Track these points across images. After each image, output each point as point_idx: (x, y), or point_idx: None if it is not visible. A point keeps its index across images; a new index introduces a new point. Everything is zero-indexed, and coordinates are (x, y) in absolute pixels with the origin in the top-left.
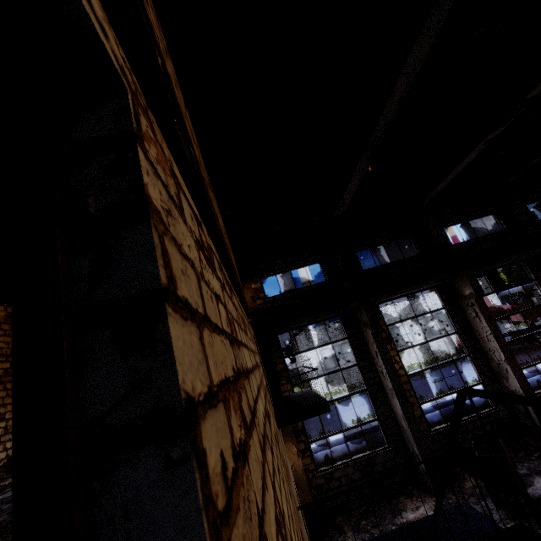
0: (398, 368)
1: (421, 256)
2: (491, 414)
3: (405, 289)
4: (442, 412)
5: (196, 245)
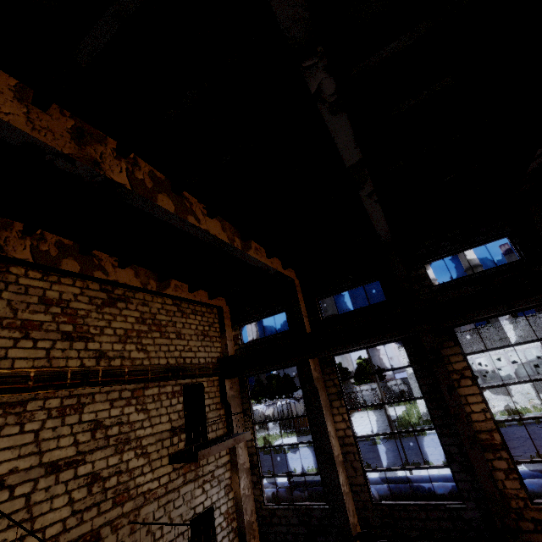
0: (345, 427)
1: (387, 302)
2: (454, 509)
3: (344, 346)
4: (452, 486)
5: None
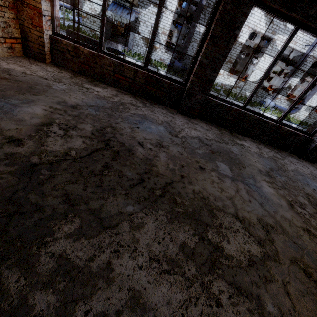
0: None
1: None
2: None
3: None
4: None
5: None
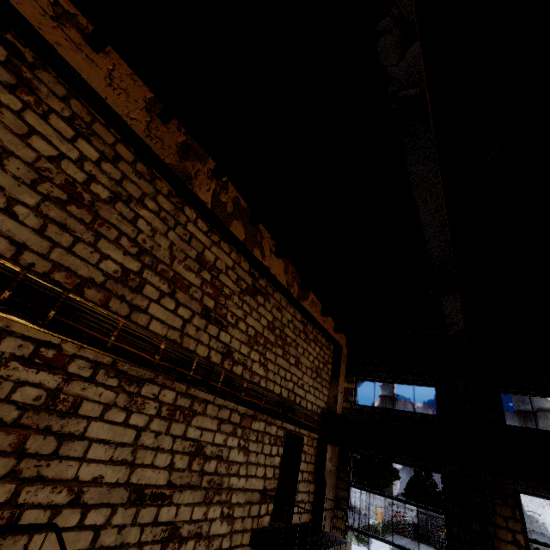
0: None
1: None
2: None
3: None
4: None
5: (5, 359)
